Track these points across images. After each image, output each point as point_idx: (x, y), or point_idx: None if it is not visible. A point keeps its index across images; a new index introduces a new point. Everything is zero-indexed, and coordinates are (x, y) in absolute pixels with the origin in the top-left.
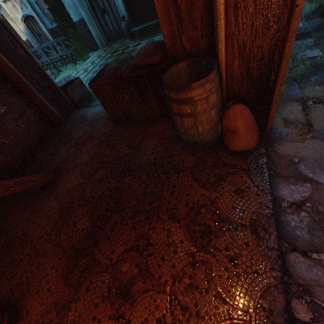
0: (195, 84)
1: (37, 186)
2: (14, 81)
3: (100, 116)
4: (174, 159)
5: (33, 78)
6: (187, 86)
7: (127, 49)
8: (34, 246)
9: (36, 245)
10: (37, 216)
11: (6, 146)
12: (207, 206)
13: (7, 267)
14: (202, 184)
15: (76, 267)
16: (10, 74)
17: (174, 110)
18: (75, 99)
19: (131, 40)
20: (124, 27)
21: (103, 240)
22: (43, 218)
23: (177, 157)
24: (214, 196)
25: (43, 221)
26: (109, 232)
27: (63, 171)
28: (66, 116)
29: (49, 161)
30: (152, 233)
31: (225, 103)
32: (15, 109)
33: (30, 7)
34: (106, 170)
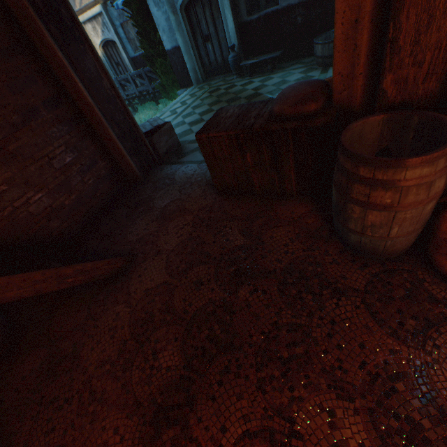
0: (421, 159)
1: (102, 276)
2: (90, 122)
3: (195, 179)
4: (327, 269)
5: (114, 119)
6: (403, 161)
7: (232, 89)
8: (88, 379)
9: (92, 379)
10: (97, 326)
11: (65, 208)
12: (408, 379)
13: (45, 407)
14: (389, 328)
15: (156, 443)
16: (87, 111)
17: (354, 195)
18: (161, 151)
19: (238, 76)
20: (231, 59)
21: (204, 400)
22: (105, 331)
23: (332, 267)
24: (421, 361)
25: (105, 336)
26: (215, 386)
27: (138, 257)
28: (145, 172)
29: (118, 236)
30: (298, 409)
31: (446, 190)
32: (85, 158)
33: (113, 30)
34: (207, 267)
